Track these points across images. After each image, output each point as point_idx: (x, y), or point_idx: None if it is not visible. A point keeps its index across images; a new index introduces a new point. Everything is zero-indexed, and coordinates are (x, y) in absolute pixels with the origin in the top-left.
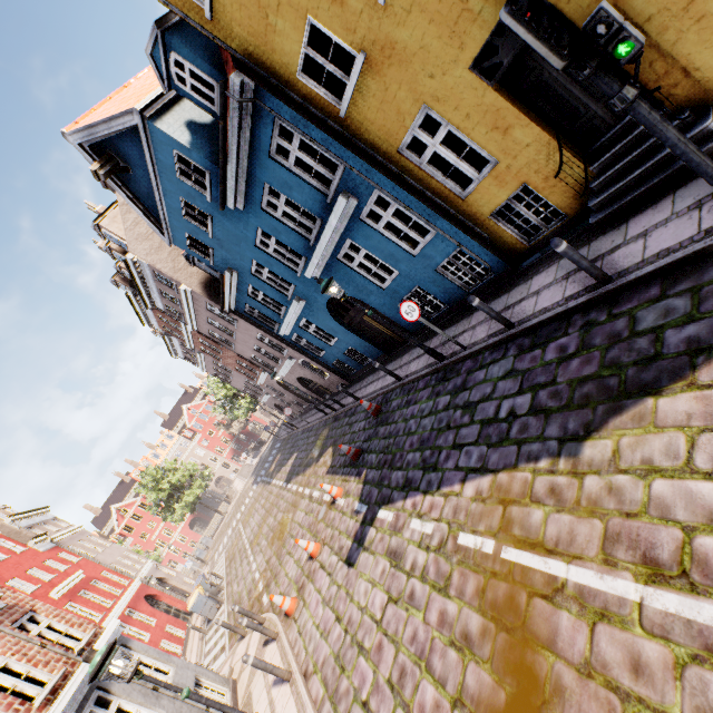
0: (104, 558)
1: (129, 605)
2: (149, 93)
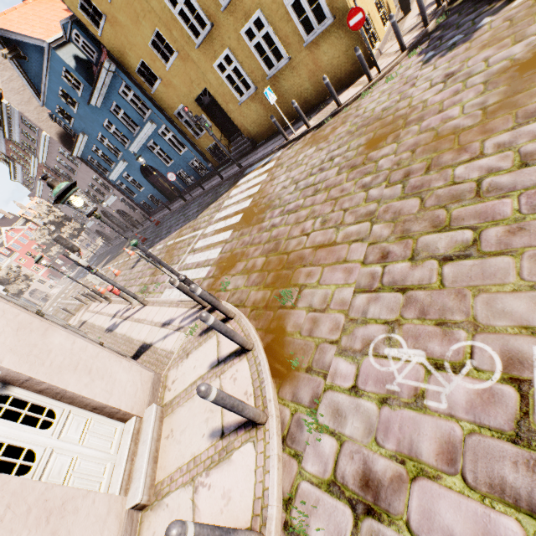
0: None
1: None
2: (54, 33)
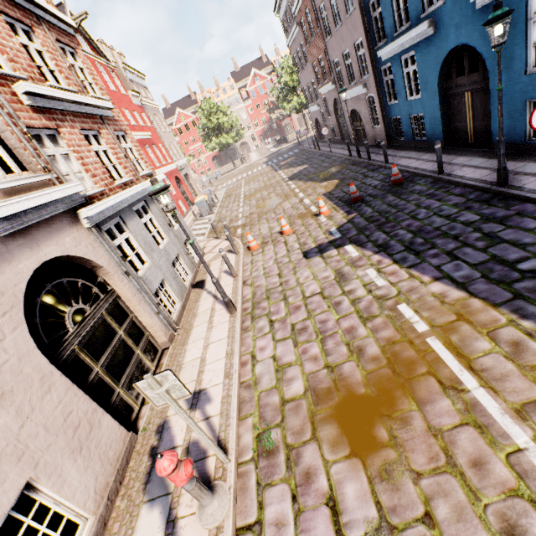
0: (163, 137)
1: (166, 174)
2: None
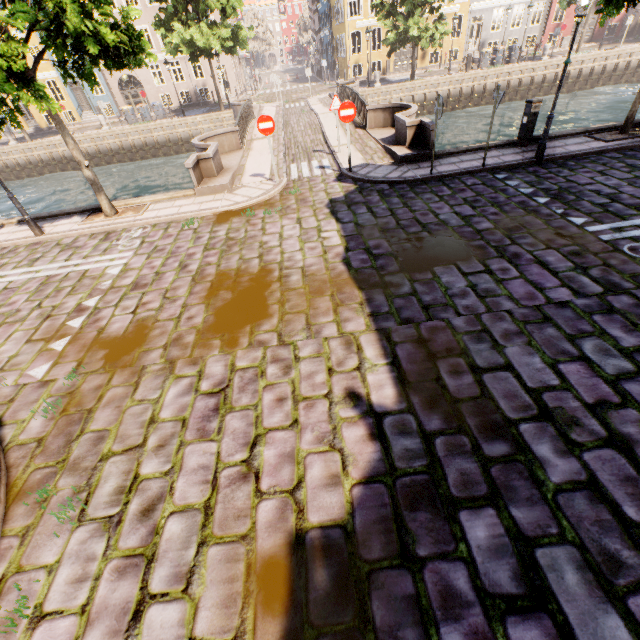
0: None
1: None
2: None
